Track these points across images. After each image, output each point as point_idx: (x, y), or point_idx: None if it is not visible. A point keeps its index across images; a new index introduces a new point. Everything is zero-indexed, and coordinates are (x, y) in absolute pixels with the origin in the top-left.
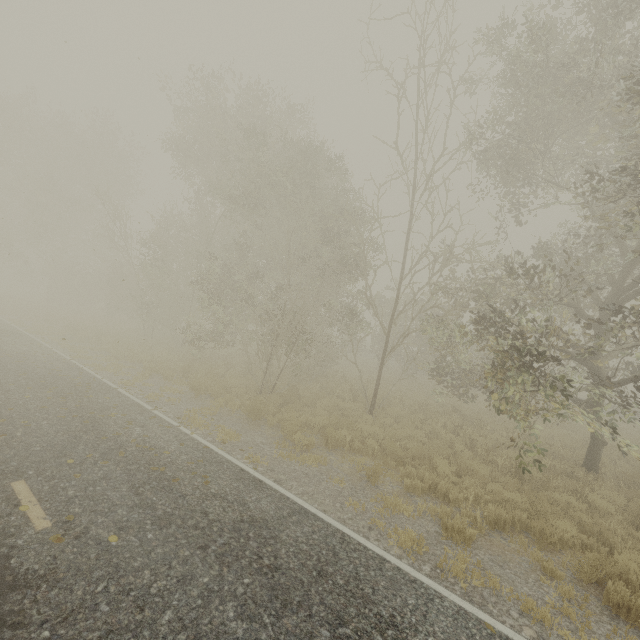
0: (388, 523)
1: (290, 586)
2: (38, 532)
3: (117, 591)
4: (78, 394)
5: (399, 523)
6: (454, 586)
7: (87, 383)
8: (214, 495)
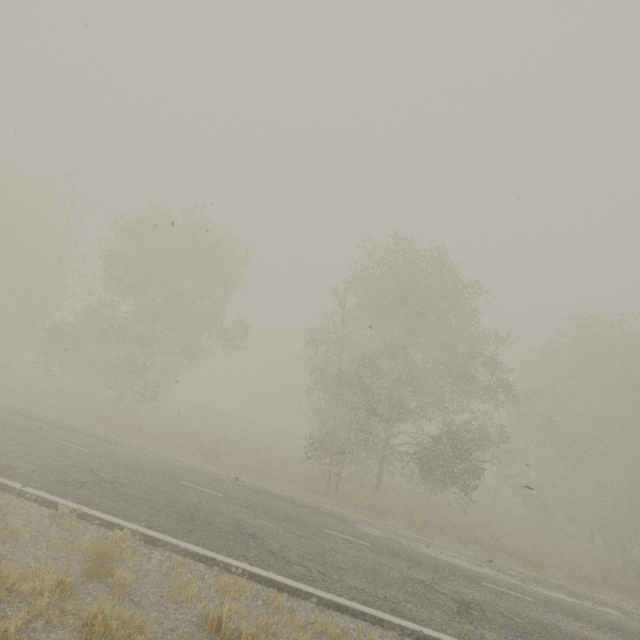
0: None
1: None
2: None
3: None
4: None
5: None
6: None
7: None
8: None
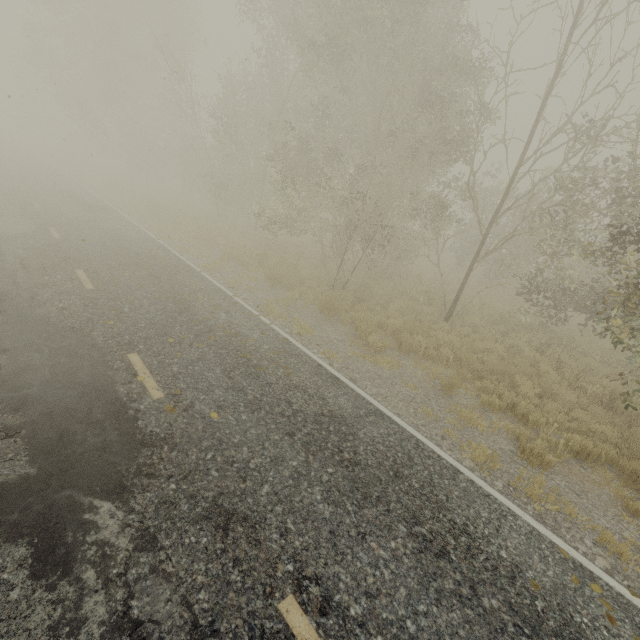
0: (461, 435)
1: (369, 481)
2: (154, 401)
3: (223, 461)
4: (168, 275)
5: (472, 436)
6: (526, 506)
7: (174, 265)
8: (296, 387)
